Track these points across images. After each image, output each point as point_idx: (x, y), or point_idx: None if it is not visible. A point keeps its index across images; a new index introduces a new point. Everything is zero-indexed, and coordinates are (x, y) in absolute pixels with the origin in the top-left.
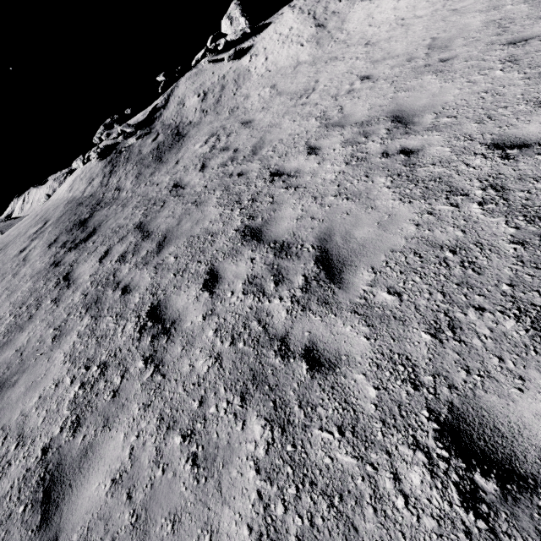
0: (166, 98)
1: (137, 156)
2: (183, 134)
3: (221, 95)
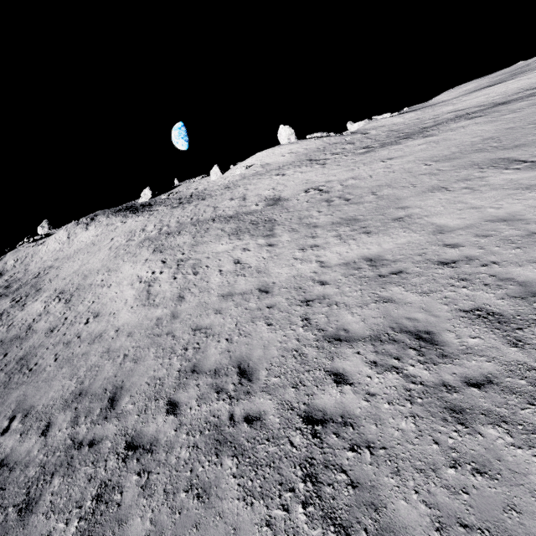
0: None
1: None
2: (3, 274)
3: (24, 260)
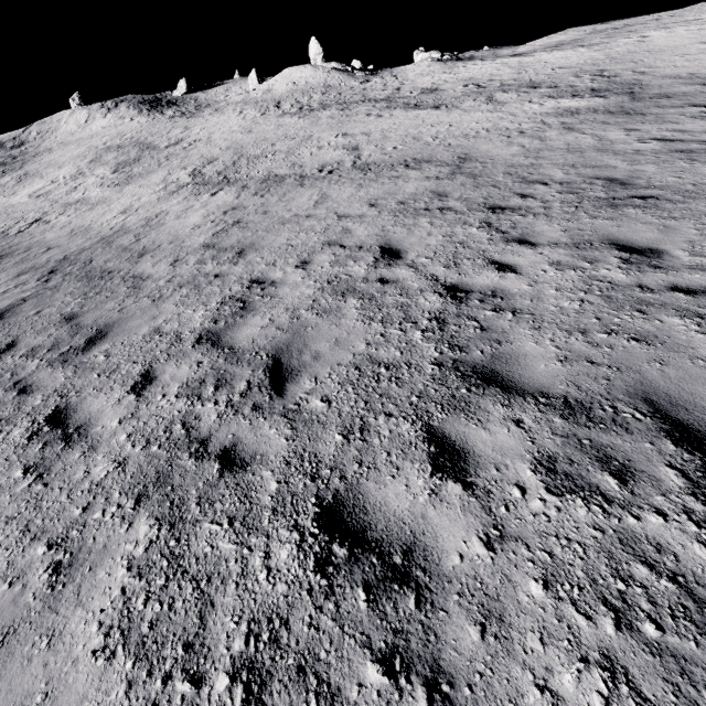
0: (26, 129)
1: (5, 147)
2: (24, 144)
3: (45, 135)
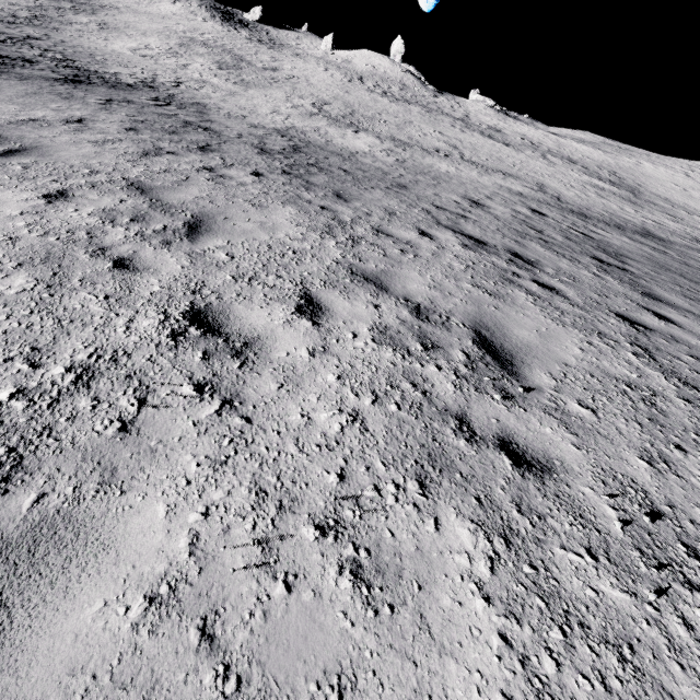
0: None
1: None
2: None
3: None
